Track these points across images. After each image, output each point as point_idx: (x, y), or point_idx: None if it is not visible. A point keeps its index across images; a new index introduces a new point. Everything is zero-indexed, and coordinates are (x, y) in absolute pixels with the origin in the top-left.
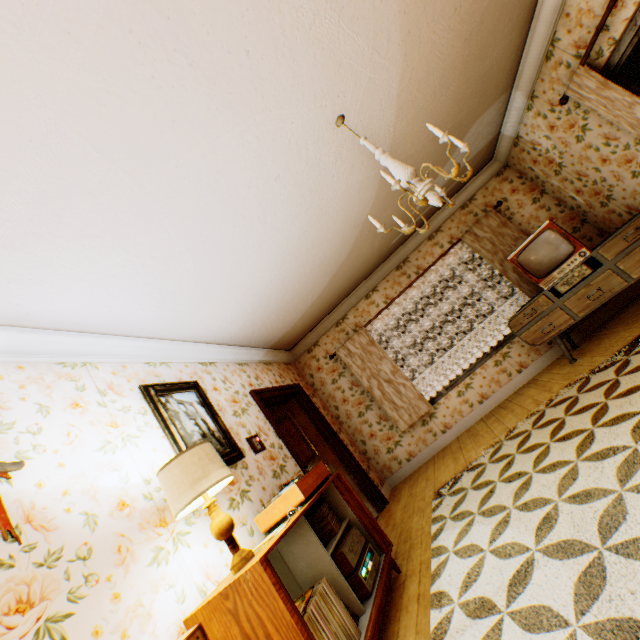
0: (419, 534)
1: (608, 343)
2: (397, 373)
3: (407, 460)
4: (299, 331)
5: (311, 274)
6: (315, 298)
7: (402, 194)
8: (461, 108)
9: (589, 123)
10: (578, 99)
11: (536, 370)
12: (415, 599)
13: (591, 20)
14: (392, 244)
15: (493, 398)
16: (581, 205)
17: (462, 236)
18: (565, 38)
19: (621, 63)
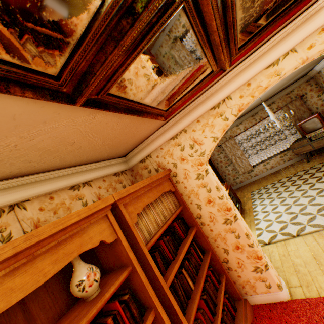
0: (247, 202)
1: (321, 159)
2: (242, 155)
3: (239, 183)
4: None
5: None
6: None
7: (264, 97)
8: (298, 73)
9: None
10: None
11: (294, 161)
12: (248, 212)
13: None
14: (253, 108)
15: (275, 168)
16: None
17: (282, 107)
18: None
19: None
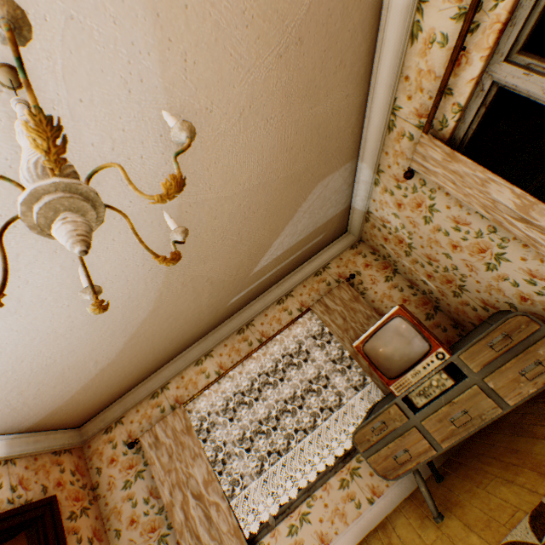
0: None
1: (487, 503)
2: (212, 484)
3: None
4: (90, 403)
5: (76, 333)
6: (105, 363)
7: (229, 245)
8: (295, 157)
9: (437, 203)
10: (424, 172)
11: (393, 502)
12: None
13: (432, 82)
14: (232, 302)
15: (336, 544)
16: (433, 290)
17: (313, 304)
18: (406, 105)
19: (468, 138)
